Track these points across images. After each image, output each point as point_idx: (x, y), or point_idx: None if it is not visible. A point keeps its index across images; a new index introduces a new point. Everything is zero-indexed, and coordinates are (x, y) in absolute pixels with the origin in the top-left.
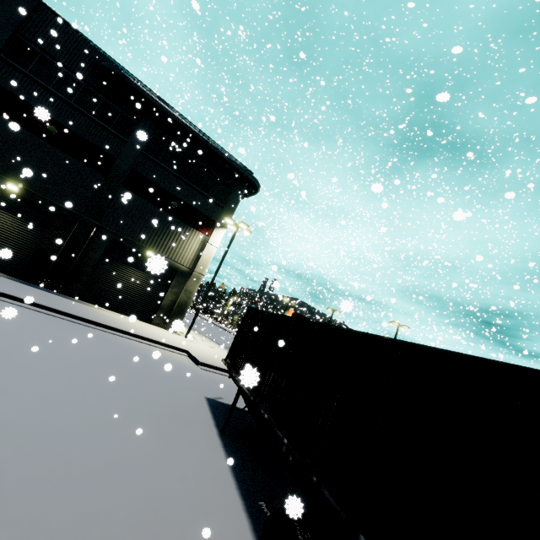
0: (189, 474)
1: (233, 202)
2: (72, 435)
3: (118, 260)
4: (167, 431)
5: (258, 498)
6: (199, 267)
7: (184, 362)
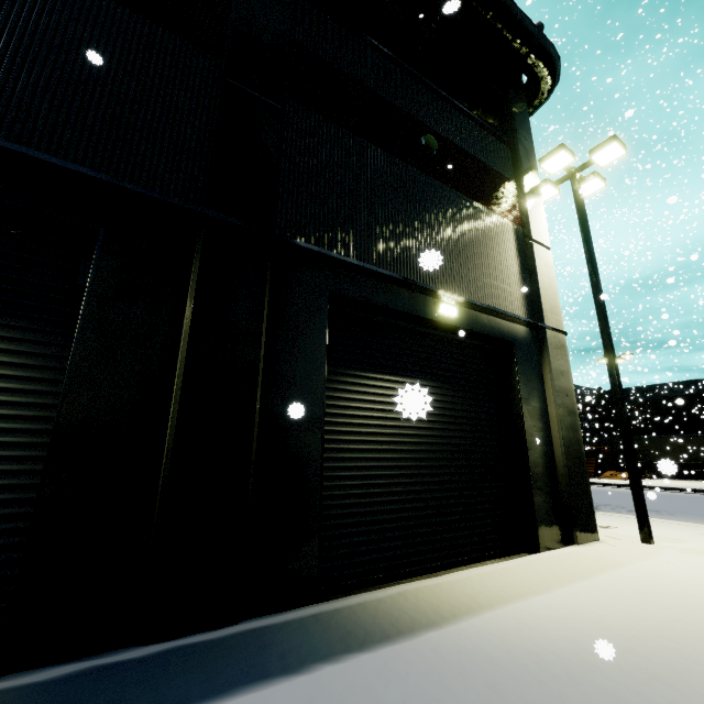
0: None
1: (522, 127)
2: None
3: (367, 367)
4: None
5: None
6: (547, 312)
7: None
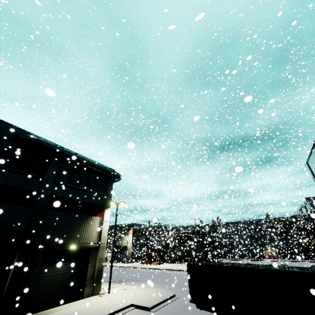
0: None
1: (110, 190)
2: None
3: (51, 263)
4: None
5: None
6: (102, 239)
7: (143, 314)
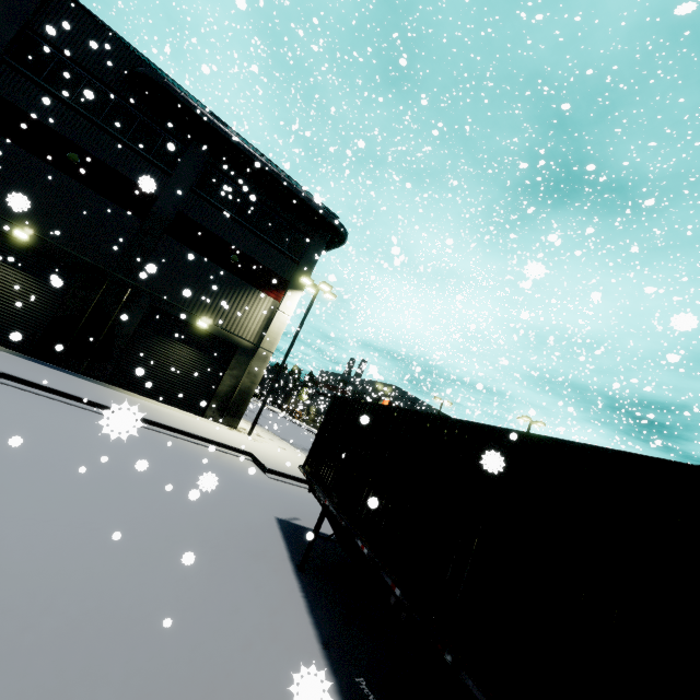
0: (254, 636)
1: (312, 256)
2: (86, 577)
3: (160, 332)
4: (223, 569)
5: (354, 671)
6: (267, 341)
7: (246, 468)
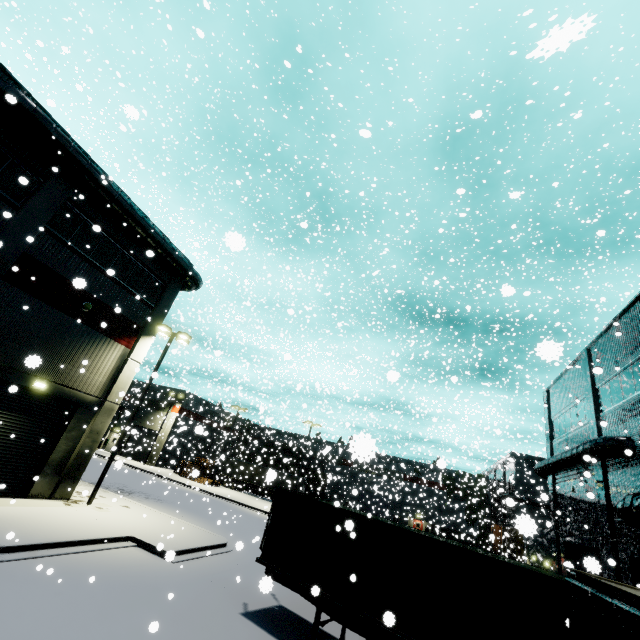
0: None
1: (167, 302)
2: None
3: None
4: None
5: None
6: (114, 393)
7: (150, 562)
